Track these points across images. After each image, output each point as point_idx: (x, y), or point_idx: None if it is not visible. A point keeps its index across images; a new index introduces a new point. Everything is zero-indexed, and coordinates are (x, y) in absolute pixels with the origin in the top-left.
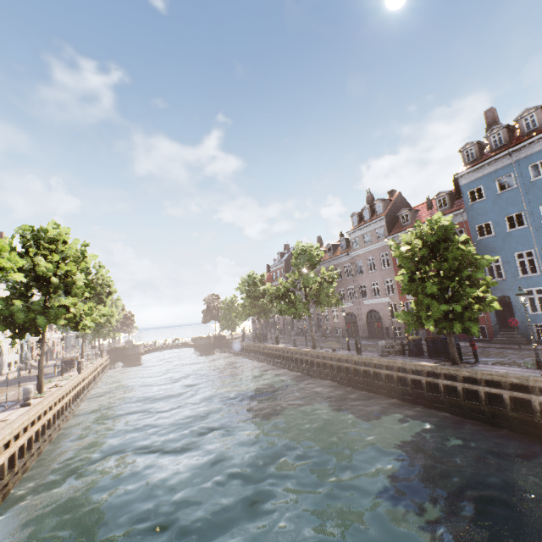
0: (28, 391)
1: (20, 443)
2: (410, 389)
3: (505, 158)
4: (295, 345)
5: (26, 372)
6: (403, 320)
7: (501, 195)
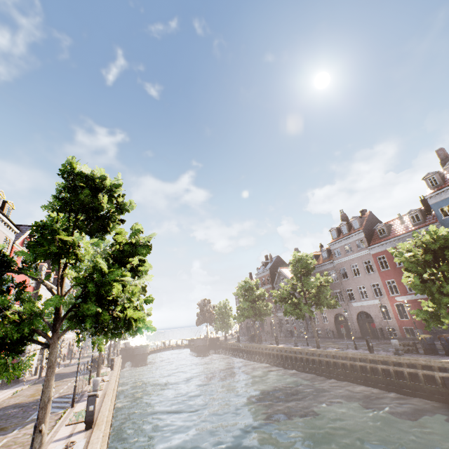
0: (97, 383)
1: (108, 432)
2: (441, 387)
3: None
4: (297, 344)
5: (59, 369)
6: (421, 318)
7: None
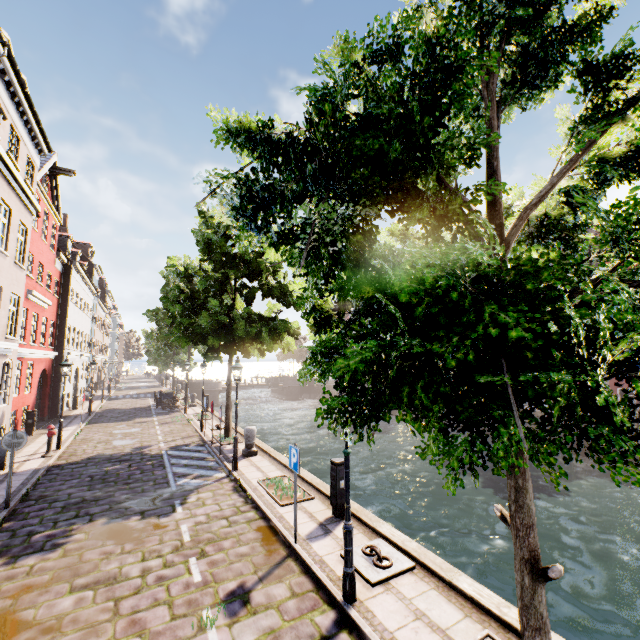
0: (253, 434)
1: None
2: None
3: None
4: None
5: (103, 403)
6: None
7: None
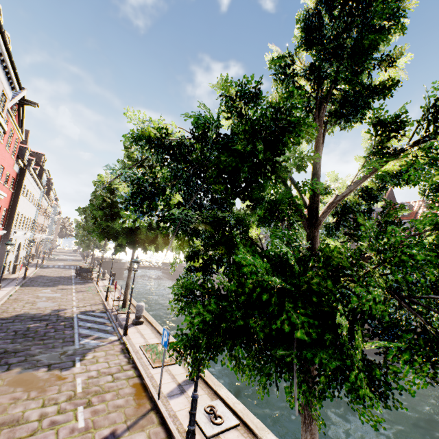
0: (142, 309)
1: None
2: None
3: None
4: None
5: (36, 270)
6: None
7: None
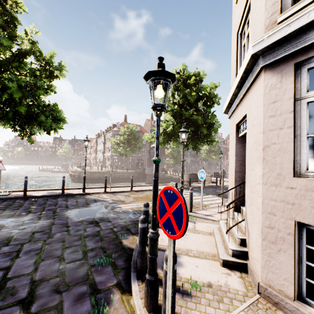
0: None
1: None
2: None
3: None
4: None
5: None
6: None
7: None
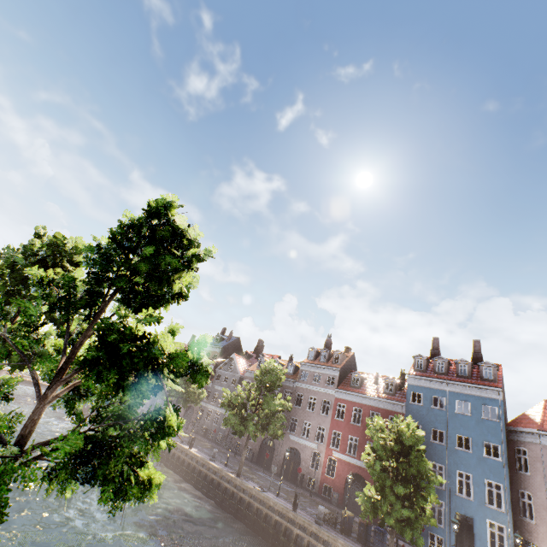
0: None
1: None
2: None
3: (443, 384)
4: (214, 459)
5: None
6: (363, 504)
7: (434, 409)
